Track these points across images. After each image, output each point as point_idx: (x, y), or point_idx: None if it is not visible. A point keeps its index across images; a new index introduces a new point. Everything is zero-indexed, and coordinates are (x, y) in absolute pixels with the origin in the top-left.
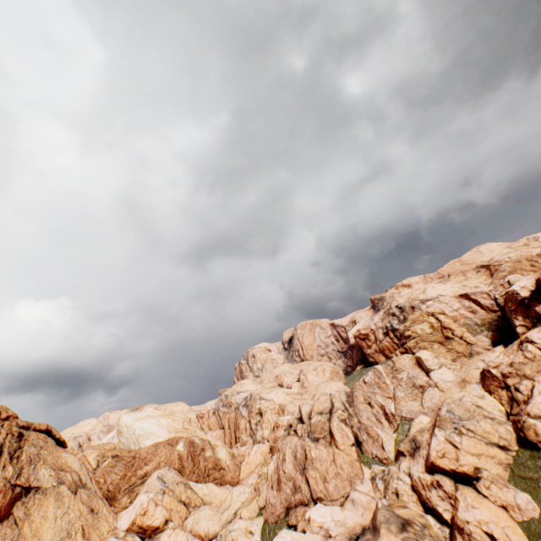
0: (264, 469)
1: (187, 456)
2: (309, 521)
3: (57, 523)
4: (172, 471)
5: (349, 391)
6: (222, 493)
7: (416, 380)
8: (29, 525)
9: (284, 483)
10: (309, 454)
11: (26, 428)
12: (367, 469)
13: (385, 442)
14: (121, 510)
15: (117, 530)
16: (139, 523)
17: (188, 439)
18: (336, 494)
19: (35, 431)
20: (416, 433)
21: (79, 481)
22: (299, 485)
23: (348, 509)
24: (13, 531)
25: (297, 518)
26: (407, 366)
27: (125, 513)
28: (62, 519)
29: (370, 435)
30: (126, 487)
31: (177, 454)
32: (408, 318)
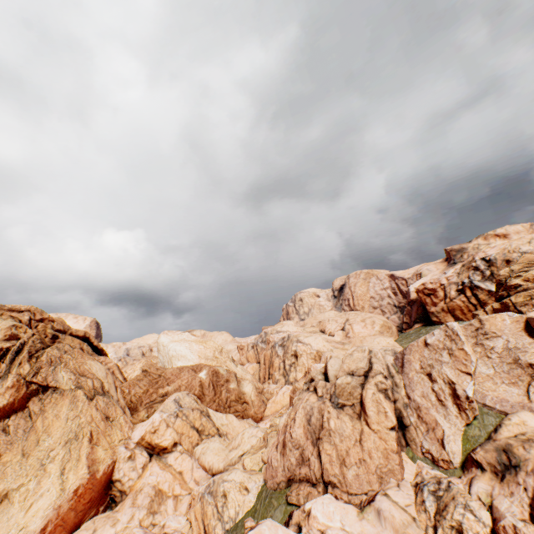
0: (276, 420)
1: (208, 384)
2: (308, 517)
3: (67, 424)
4: (190, 396)
5: (399, 352)
6: (241, 426)
7: (522, 355)
8: (42, 420)
9: (289, 449)
10: (327, 423)
11: (62, 332)
12: (410, 466)
13: (447, 437)
14: (138, 422)
15: (130, 440)
16: (147, 440)
17: (212, 368)
18: (356, 487)
19: (71, 336)
20: (513, 441)
21: (100, 388)
22: (308, 458)
23: (369, 521)
24: (27, 423)
25: (299, 498)
26: (507, 331)
27: (140, 426)
28: (72, 421)
29: (423, 420)
30: (147, 401)
31: (198, 381)
32: (520, 259)
